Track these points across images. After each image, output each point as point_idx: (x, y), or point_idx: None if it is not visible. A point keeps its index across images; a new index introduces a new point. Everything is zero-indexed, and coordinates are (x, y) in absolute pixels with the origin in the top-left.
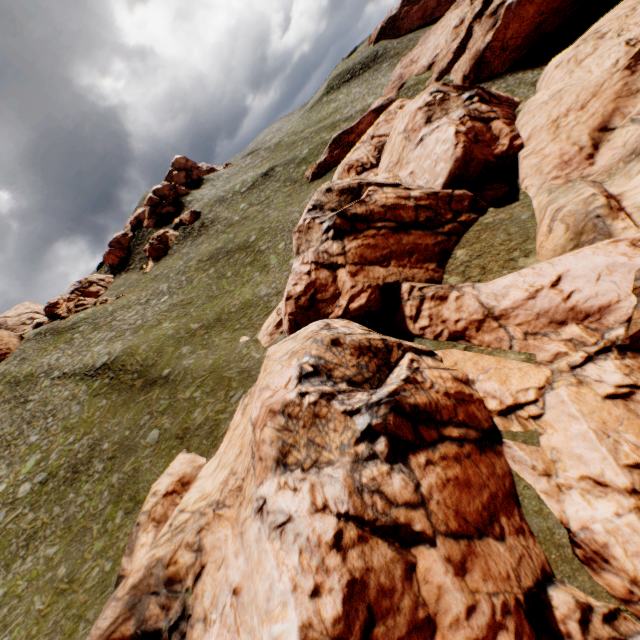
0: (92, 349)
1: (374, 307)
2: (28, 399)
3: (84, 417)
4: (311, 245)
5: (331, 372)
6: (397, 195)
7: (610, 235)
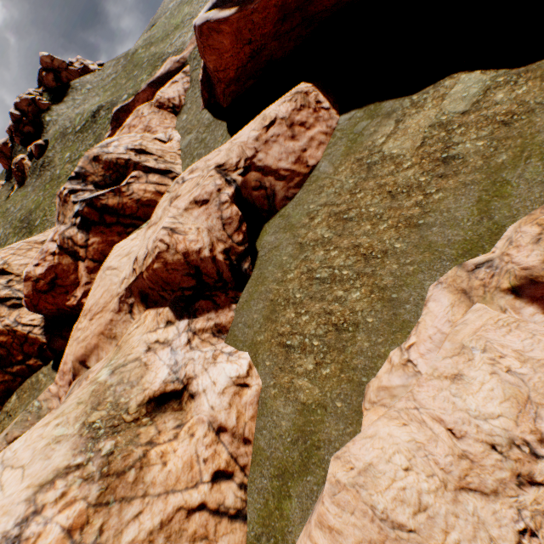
0: None
1: None
2: None
3: None
4: None
5: None
6: None
7: None
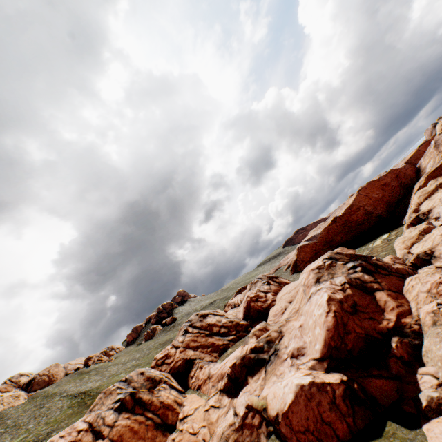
0: (87, 383)
1: (181, 369)
2: (44, 405)
3: (58, 418)
4: (178, 337)
5: (131, 382)
6: (217, 319)
7: (247, 344)
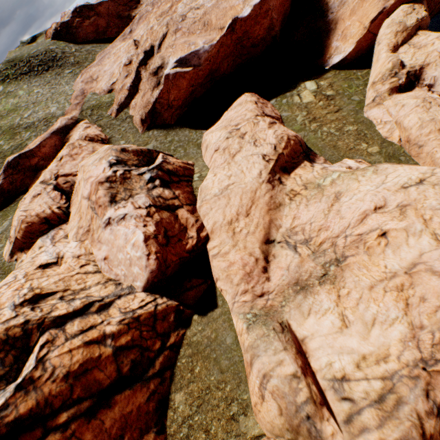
0: None
1: None
2: None
3: None
4: None
5: None
6: (87, 341)
7: None
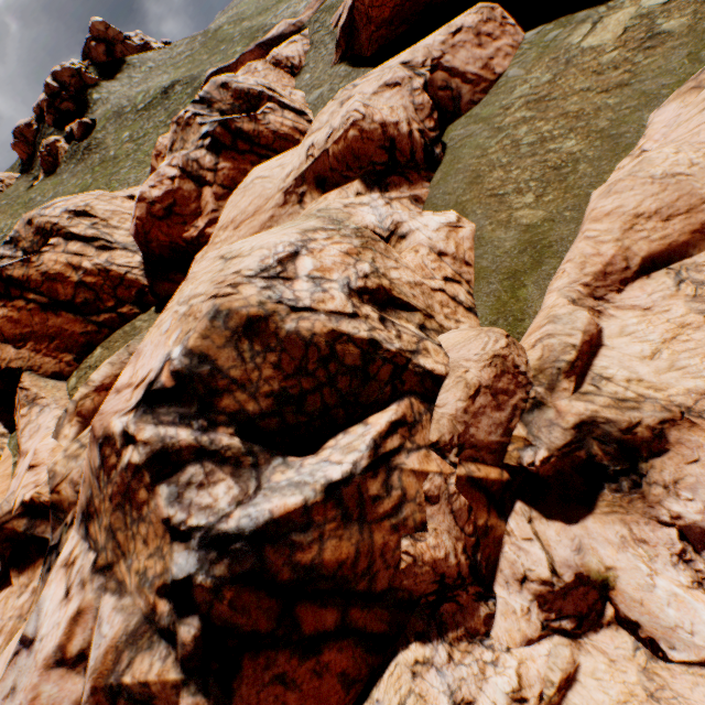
0: None
1: None
2: None
3: None
4: None
5: None
6: (69, 261)
7: (59, 436)
